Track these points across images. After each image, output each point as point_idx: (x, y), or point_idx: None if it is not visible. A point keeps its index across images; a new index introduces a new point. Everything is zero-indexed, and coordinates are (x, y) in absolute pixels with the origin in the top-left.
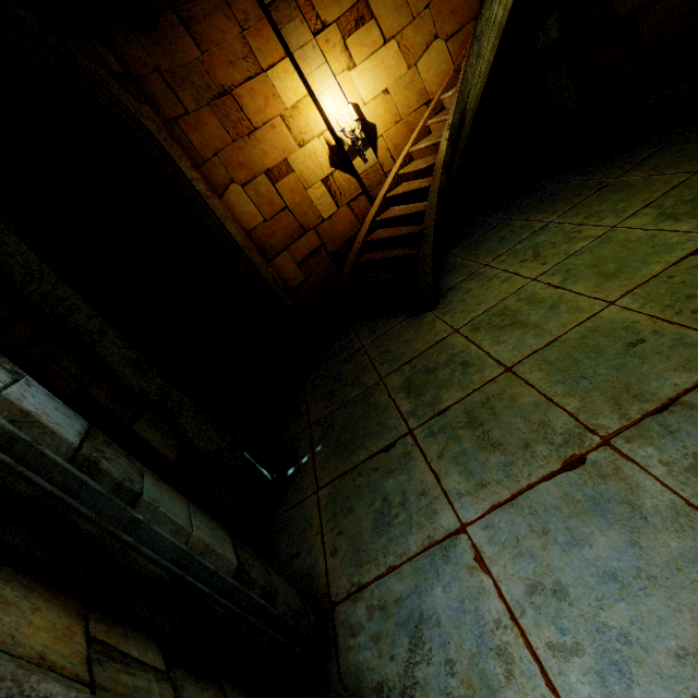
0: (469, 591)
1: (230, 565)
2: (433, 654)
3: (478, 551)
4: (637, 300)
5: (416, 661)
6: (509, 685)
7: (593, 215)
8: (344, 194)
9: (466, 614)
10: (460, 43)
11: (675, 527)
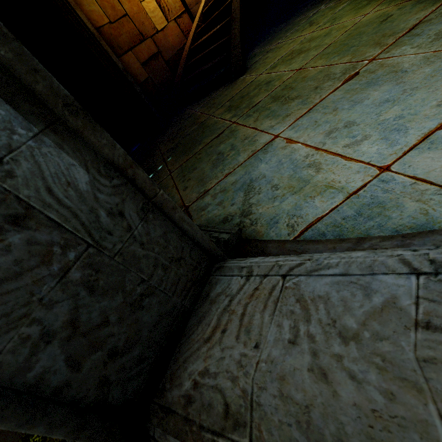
0: (284, 155)
1: None
2: (262, 189)
3: (288, 139)
4: (385, 4)
5: (250, 197)
6: (319, 173)
7: None
8: (171, 11)
9: (283, 164)
10: None
11: (427, 64)
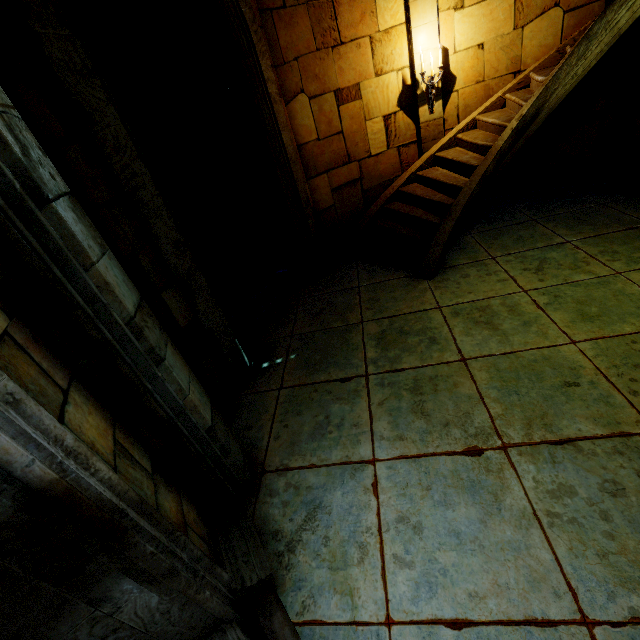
0: (359, 503)
1: (206, 423)
2: (318, 529)
3: (376, 480)
4: (595, 349)
5: (305, 528)
6: (358, 566)
7: (609, 253)
8: (398, 137)
9: (350, 515)
10: (578, 20)
11: (516, 523)
